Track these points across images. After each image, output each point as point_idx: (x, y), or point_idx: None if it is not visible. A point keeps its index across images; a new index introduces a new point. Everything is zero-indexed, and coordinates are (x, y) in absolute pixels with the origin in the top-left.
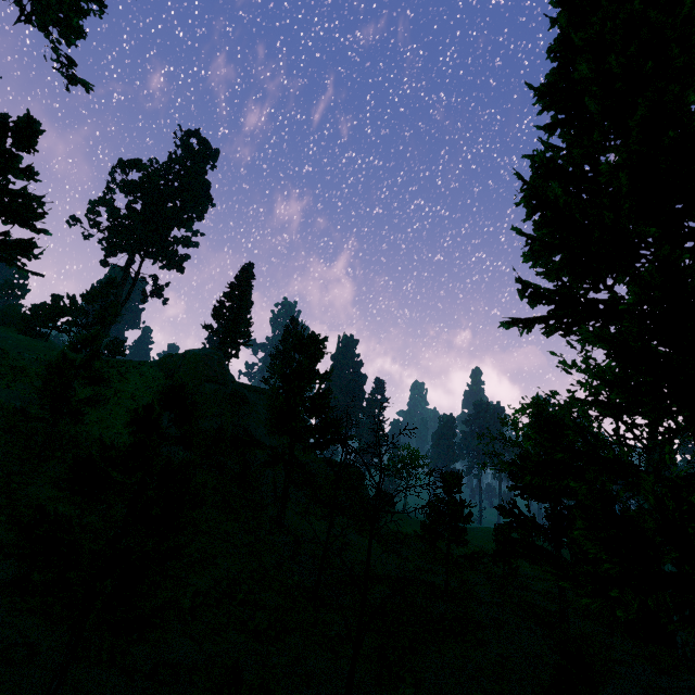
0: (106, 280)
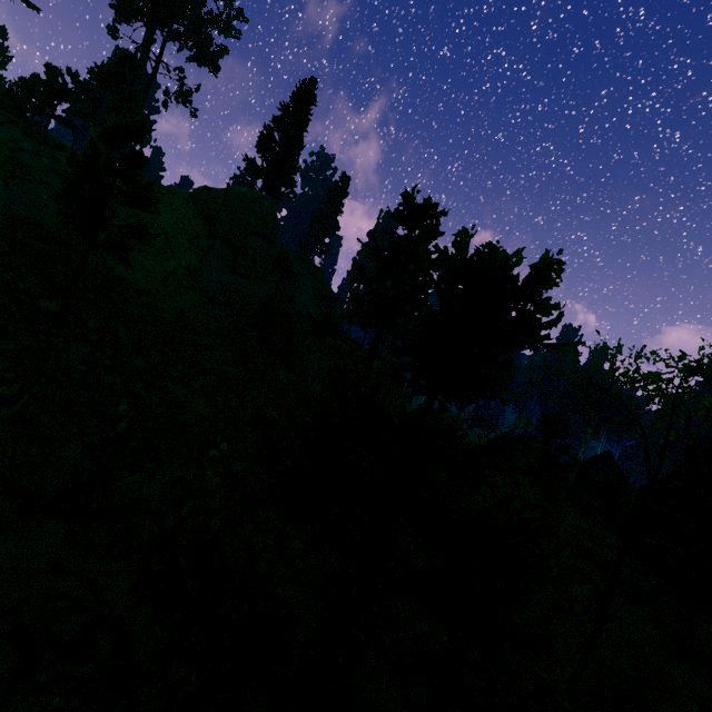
0: (123, 55)
